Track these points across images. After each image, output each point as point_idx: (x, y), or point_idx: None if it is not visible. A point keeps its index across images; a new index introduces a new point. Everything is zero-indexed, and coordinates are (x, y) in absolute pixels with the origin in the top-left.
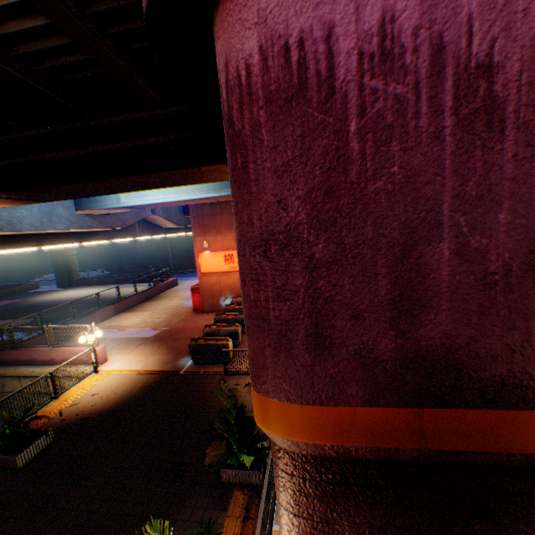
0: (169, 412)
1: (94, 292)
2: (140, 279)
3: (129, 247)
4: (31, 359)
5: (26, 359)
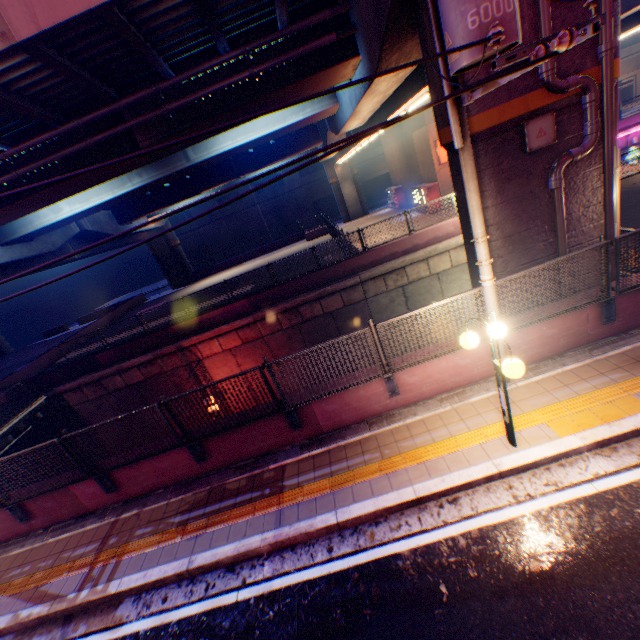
0: (632, 195)
1: (245, 268)
2: (271, 248)
3: (211, 230)
4: (389, 255)
5: (383, 258)
